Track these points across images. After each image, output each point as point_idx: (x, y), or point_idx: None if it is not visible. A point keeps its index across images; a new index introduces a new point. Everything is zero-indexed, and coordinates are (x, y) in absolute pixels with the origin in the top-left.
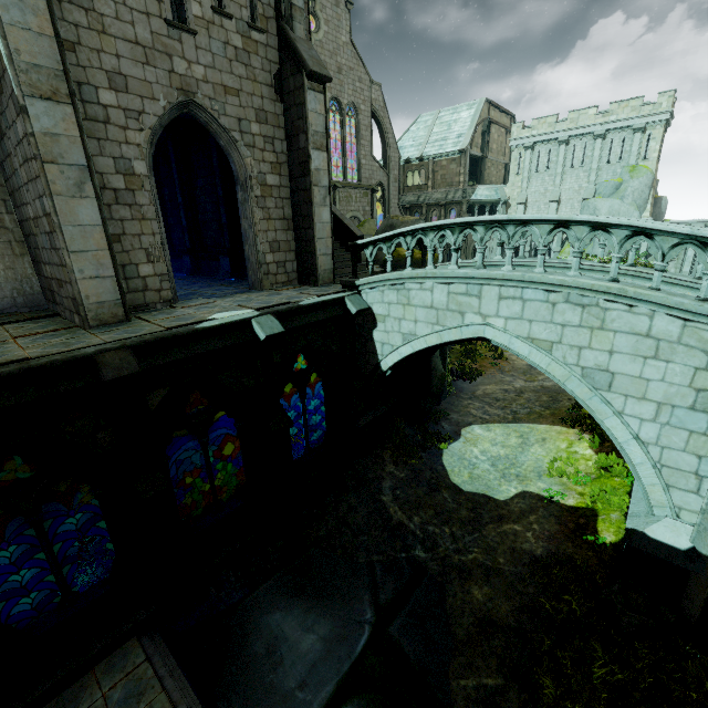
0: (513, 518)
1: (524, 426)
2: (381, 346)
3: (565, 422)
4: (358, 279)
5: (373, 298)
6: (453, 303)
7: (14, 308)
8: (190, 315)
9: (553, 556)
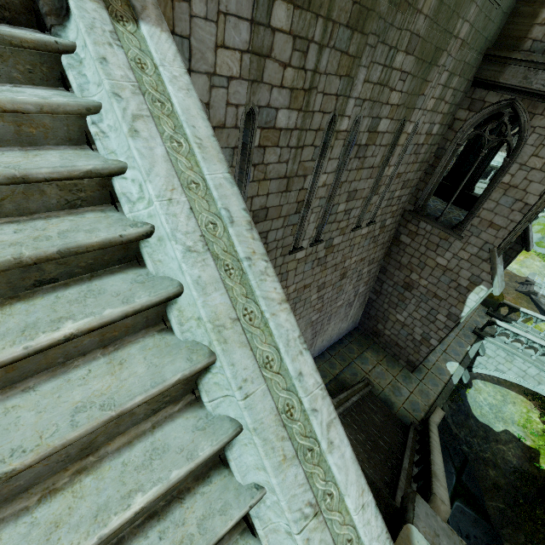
0: (502, 443)
1: (504, 389)
2: (478, 363)
3: (526, 394)
4: (484, 333)
5: (489, 347)
6: (537, 377)
7: (351, 329)
8: (439, 366)
9: (522, 468)
